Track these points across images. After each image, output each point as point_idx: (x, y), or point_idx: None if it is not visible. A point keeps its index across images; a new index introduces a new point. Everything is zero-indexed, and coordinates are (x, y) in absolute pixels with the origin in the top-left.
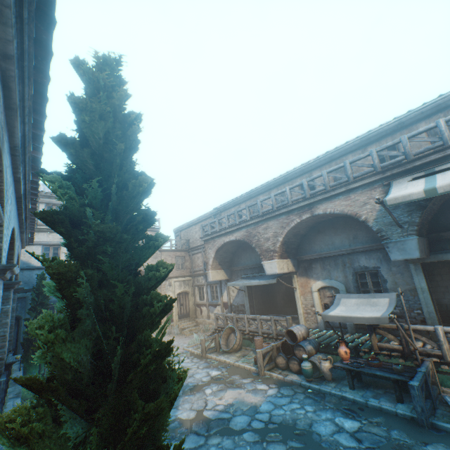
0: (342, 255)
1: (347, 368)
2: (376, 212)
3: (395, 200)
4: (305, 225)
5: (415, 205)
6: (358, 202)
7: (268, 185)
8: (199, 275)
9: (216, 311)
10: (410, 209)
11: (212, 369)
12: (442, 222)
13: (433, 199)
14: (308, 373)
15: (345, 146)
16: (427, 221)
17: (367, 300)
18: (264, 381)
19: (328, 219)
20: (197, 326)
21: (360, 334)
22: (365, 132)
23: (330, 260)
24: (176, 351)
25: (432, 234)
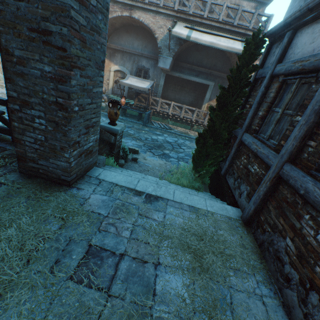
0: (135, 55)
1: (123, 108)
2: (164, 36)
3: (176, 33)
4: (122, 21)
5: (179, 42)
6: (159, 25)
7: None
8: None
9: None
10: (177, 43)
11: None
12: (182, 58)
13: (186, 43)
14: (103, 108)
15: None
16: (178, 54)
17: (141, 81)
18: None
19: (136, 26)
20: None
21: (128, 100)
22: None
23: (127, 55)
24: None
25: (176, 61)
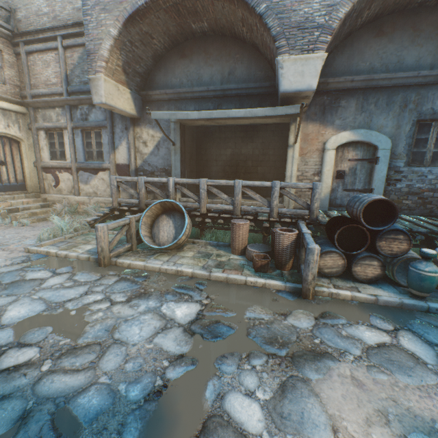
0: (409, 87)
1: None
2: None
3: None
4: None
5: None
6: None
7: None
8: (49, 107)
9: (96, 180)
10: None
11: (163, 300)
12: None
13: None
14: (436, 284)
15: None
16: None
17: None
18: (344, 314)
19: (417, 4)
20: (47, 208)
21: None
22: None
23: (380, 95)
24: (2, 259)
25: None
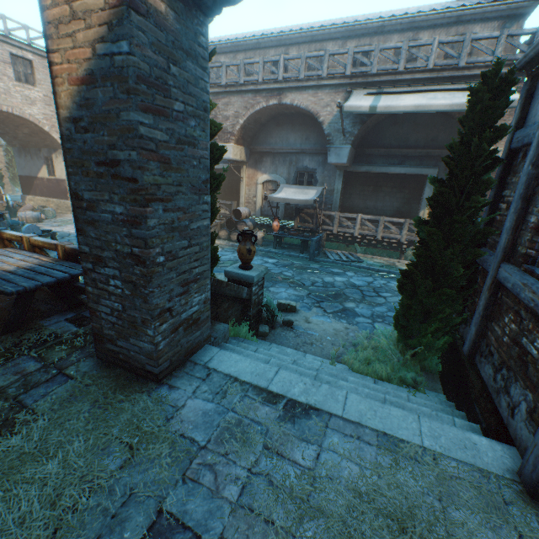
0: (292, 154)
1: (276, 236)
2: (332, 117)
3: (350, 108)
4: (269, 113)
5: (360, 119)
6: (323, 103)
7: (235, 44)
8: None
9: None
10: (356, 121)
11: None
12: (369, 141)
13: (372, 117)
14: None
15: (331, 29)
16: (361, 137)
17: (302, 191)
18: None
19: (291, 114)
20: None
21: (286, 221)
22: (353, 19)
23: (280, 157)
24: None
25: (360, 149)
